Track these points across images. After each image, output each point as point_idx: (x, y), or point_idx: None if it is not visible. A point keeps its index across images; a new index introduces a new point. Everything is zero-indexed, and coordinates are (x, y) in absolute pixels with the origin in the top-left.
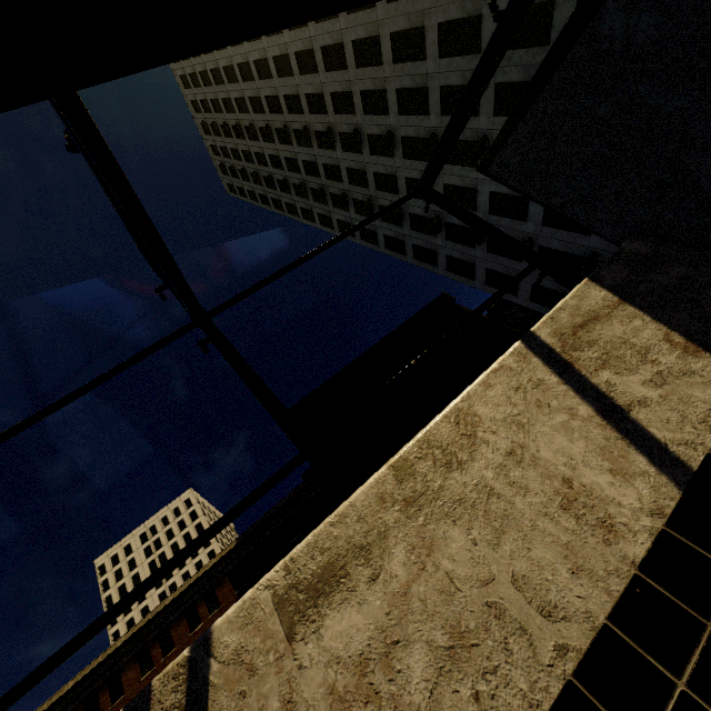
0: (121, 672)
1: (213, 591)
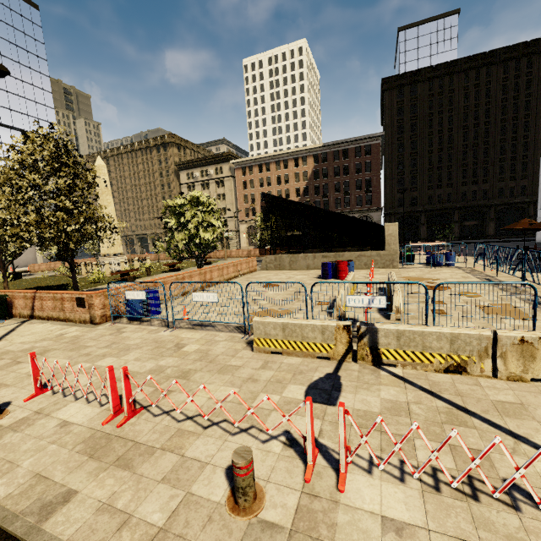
0: (270, 164)
1: (306, 158)
